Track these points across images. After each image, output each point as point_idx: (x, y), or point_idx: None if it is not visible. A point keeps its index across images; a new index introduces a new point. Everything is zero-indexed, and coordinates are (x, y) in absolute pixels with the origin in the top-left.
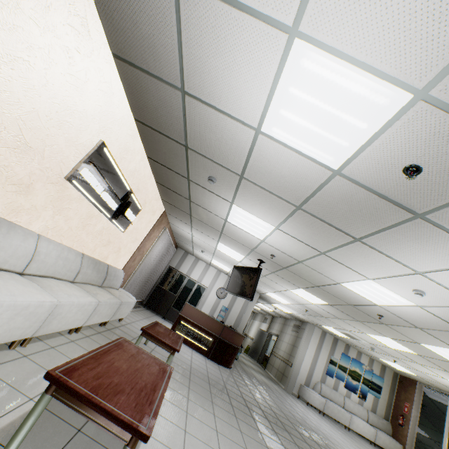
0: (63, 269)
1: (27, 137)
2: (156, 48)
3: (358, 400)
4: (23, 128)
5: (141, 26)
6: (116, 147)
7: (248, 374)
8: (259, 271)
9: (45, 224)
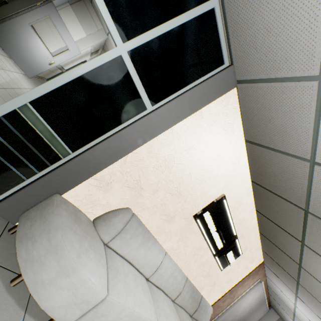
0: (171, 286)
1: (181, 188)
2: (286, 132)
3: None
4: (181, 183)
5: (274, 120)
6: (232, 199)
7: None
8: None
9: (172, 244)
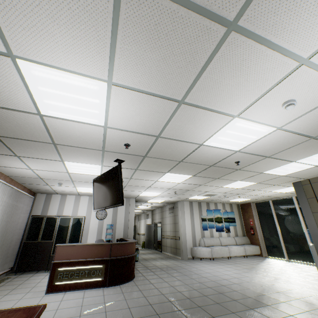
0: None
1: None
2: None
3: (226, 234)
4: None
5: None
6: None
7: (151, 269)
8: (119, 168)
9: None
